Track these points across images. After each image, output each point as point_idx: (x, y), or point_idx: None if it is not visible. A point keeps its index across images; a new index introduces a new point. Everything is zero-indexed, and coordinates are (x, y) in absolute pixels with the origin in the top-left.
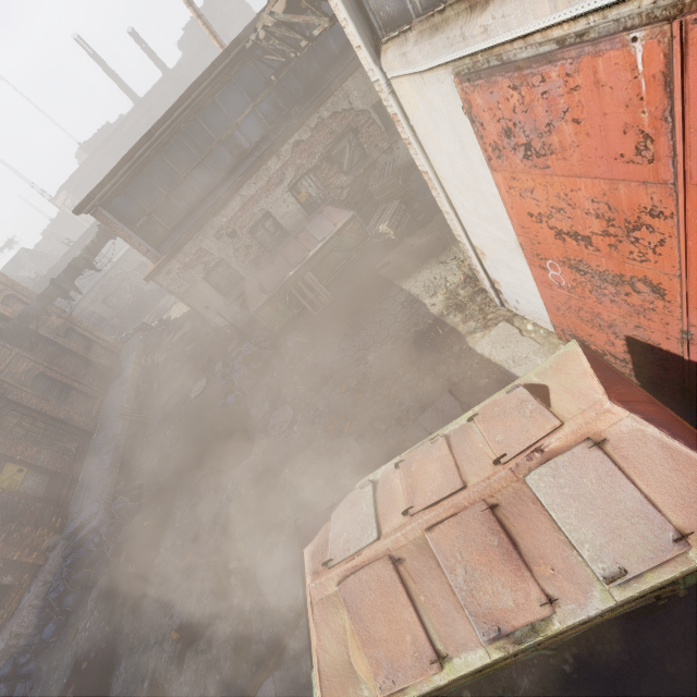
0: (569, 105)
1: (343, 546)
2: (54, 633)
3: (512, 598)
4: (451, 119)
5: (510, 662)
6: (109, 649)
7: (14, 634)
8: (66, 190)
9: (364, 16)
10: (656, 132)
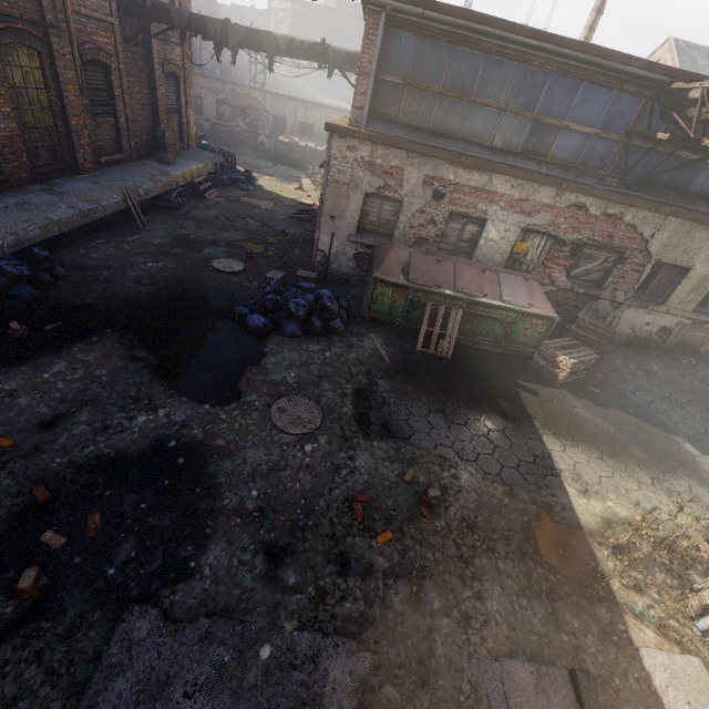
0: None
1: None
2: None
3: None
4: None
5: None
6: None
7: None
8: (293, 5)
9: None
10: None
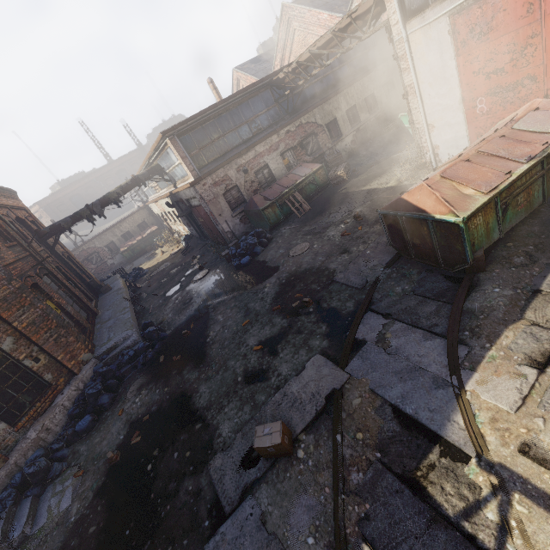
0: (502, 5)
1: (430, 177)
2: (89, 424)
3: (529, 149)
4: (439, 41)
5: (536, 179)
6: (176, 395)
7: (45, 427)
8: (40, 205)
9: (402, 11)
10: (534, 1)
